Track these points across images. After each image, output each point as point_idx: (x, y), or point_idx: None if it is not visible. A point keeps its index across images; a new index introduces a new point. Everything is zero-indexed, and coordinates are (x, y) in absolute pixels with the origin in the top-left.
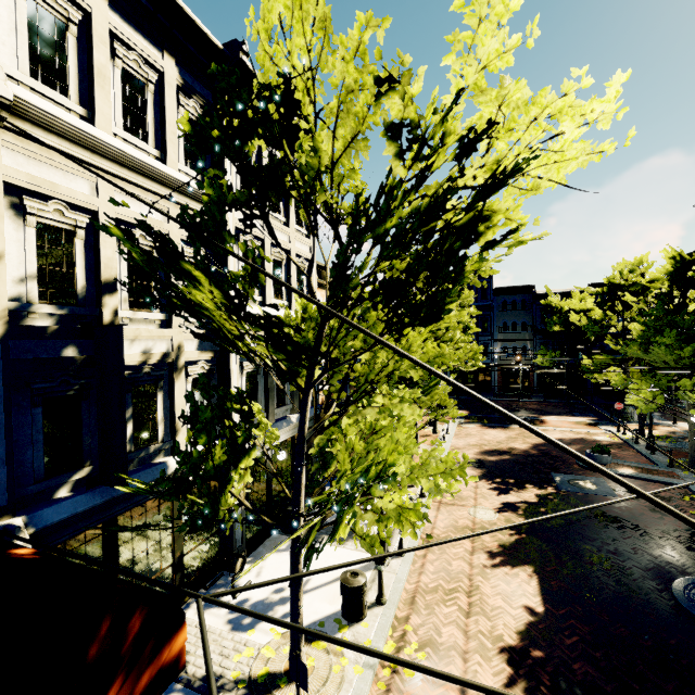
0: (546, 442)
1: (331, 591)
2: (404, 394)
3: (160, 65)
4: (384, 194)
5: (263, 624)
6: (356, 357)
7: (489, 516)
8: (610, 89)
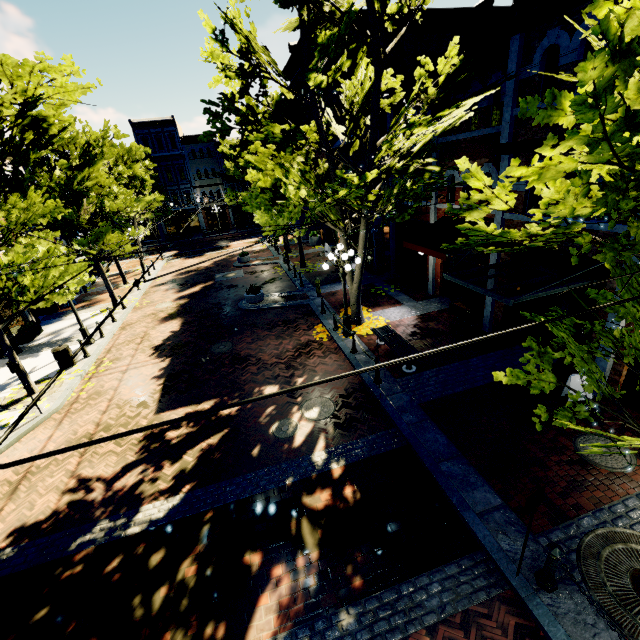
0: (223, 258)
1: (53, 365)
2: (39, 234)
3: None
4: None
5: (5, 391)
6: None
7: (167, 305)
8: (67, 61)
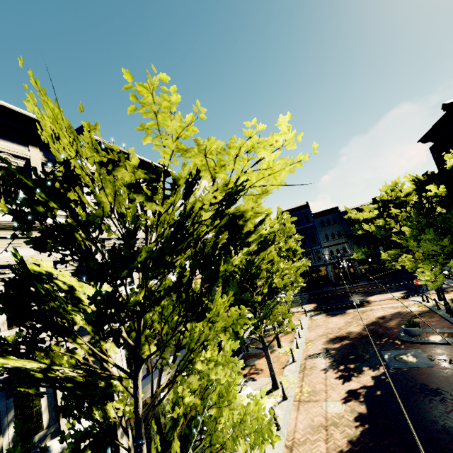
0: (373, 321)
1: None
2: (217, 358)
3: (26, 155)
4: (121, 244)
5: None
6: (163, 346)
7: (337, 409)
8: (282, 126)
